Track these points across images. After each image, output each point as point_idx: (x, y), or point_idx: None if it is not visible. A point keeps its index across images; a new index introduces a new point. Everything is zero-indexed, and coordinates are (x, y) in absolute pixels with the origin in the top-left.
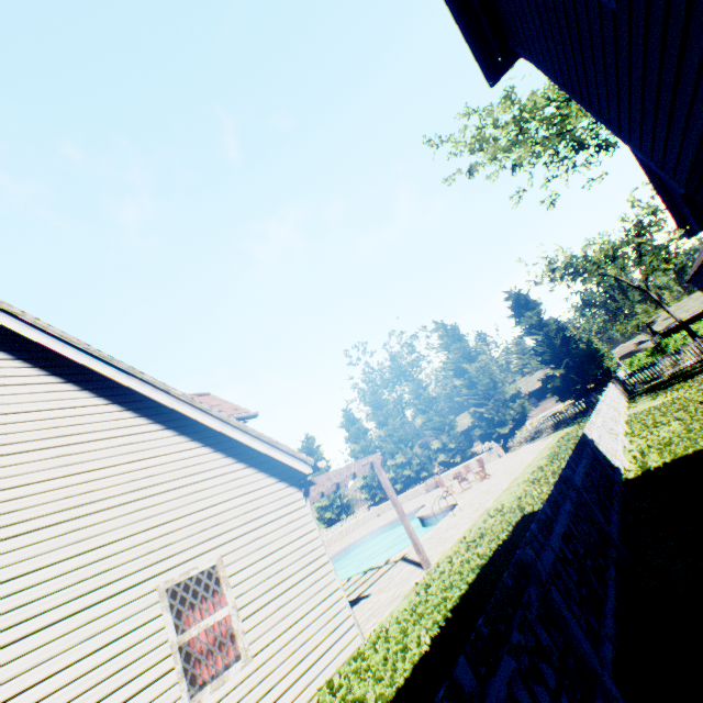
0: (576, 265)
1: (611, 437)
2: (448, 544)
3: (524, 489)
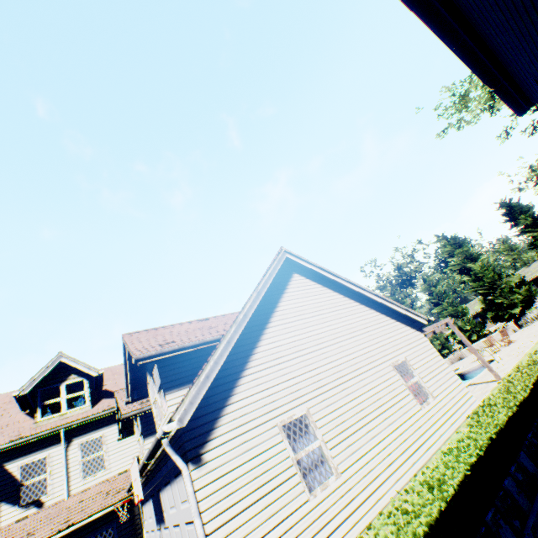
0: None
1: None
2: (506, 370)
3: None
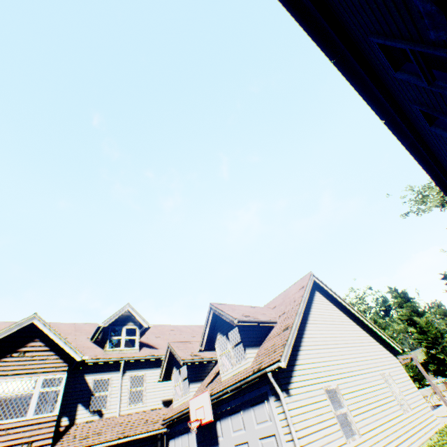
0: None
1: None
2: None
3: None
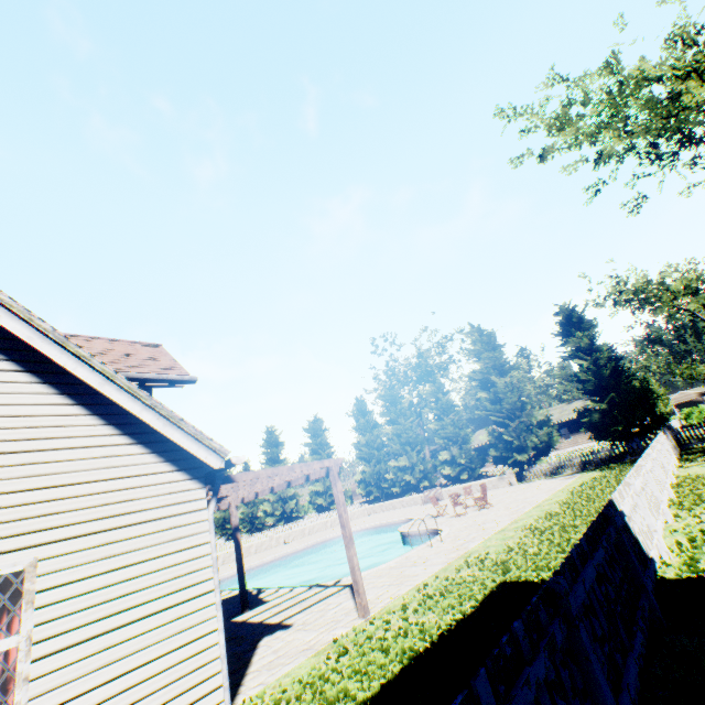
0: (648, 291)
1: (650, 508)
2: (404, 587)
3: (520, 540)
